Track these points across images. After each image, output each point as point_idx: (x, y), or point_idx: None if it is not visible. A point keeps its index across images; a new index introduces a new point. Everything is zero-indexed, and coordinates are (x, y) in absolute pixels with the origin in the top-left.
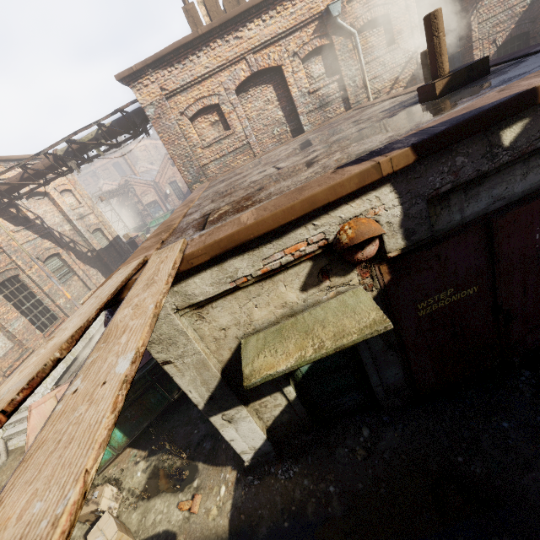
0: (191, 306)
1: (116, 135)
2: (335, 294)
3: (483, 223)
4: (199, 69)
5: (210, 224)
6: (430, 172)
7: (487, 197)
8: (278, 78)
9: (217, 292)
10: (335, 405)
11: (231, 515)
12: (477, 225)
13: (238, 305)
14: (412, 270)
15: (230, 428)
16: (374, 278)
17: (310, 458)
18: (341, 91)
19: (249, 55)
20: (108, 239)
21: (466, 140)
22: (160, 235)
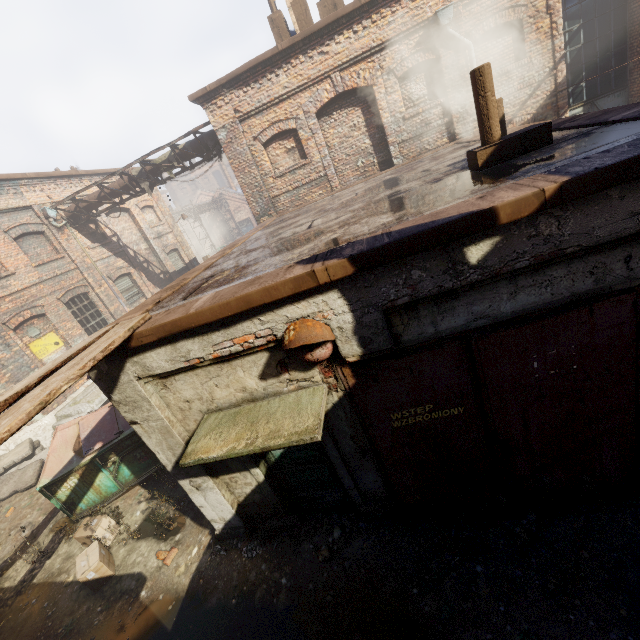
0: (153, 376)
1: (188, 157)
2: (297, 388)
3: (463, 340)
4: (277, 89)
5: (195, 293)
6: (383, 283)
7: (466, 313)
8: (369, 100)
9: (173, 368)
10: (313, 497)
11: (193, 576)
12: (456, 342)
13: (199, 381)
14: (380, 377)
15: (199, 494)
16: (338, 379)
17: (276, 544)
18: (445, 118)
19: (335, 73)
20: (184, 261)
21: (422, 253)
22: (165, 292)
